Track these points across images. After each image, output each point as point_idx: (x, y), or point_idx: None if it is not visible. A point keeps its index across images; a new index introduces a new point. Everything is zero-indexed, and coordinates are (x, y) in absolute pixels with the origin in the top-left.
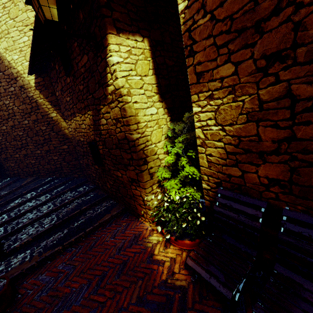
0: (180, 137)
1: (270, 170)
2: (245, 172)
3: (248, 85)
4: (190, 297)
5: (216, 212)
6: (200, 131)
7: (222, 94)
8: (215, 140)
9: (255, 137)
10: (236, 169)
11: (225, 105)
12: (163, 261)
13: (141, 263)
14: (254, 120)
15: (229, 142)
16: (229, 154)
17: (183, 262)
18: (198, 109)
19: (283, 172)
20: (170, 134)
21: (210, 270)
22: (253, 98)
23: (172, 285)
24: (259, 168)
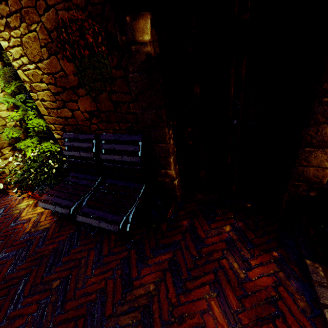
0: (12, 85)
1: (85, 104)
2: (73, 111)
3: (30, 10)
4: (51, 232)
5: (68, 156)
6: (22, 73)
7: (16, 21)
8: (39, 82)
9: (62, 72)
10: (67, 110)
11: (25, 36)
12: (30, 219)
13: (3, 230)
14: (53, 53)
15: (49, 81)
16: (55, 95)
17: (51, 211)
18: (5, 43)
19: (92, 103)
20: (1, 83)
21: (56, 202)
22: (41, 26)
23: (35, 232)
24: (79, 104)
